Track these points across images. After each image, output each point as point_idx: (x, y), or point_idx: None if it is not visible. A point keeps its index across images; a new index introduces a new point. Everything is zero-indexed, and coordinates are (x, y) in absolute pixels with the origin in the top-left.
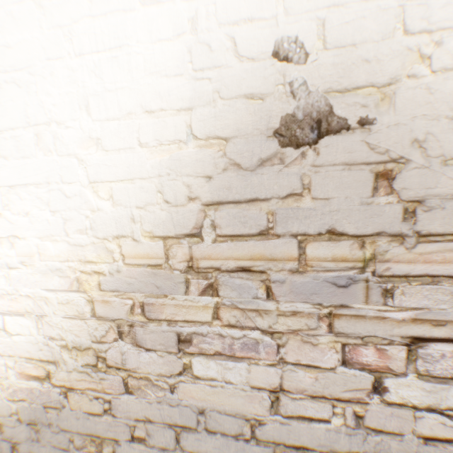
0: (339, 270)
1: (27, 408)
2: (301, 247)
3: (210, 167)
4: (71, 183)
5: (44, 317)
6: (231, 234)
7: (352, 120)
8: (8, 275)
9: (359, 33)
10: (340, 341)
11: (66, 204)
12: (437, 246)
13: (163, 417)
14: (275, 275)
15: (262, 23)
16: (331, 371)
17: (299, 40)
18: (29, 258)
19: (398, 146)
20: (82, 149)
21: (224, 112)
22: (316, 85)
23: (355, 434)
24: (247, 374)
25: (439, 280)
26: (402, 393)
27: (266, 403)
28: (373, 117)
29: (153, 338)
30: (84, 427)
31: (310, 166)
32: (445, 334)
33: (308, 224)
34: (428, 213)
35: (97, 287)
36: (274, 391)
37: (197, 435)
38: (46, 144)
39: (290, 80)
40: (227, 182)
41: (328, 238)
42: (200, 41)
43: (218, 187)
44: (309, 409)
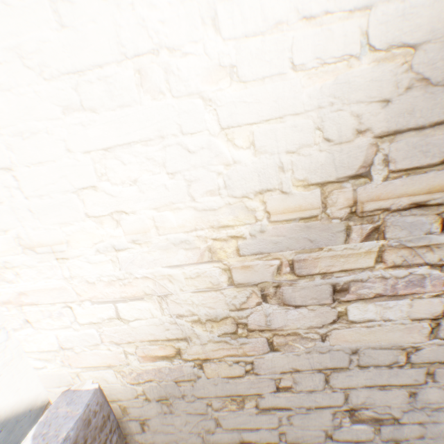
0: None
1: (154, 388)
2: None
3: (389, 87)
4: (194, 133)
5: (167, 296)
6: (406, 168)
7: None
8: (115, 259)
9: None
10: None
11: (188, 161)
12: None
13: (312, 365)
14: None
15: None
16: None
17: None
18: (141, 235)
19: None
20: (208, 84)
21: (415, 8)
22: None
23: None
24: (408, 309)
25: None
26: None
27: (425, 331)
28: None
29: (303, 294)
30: (223, 390)
31: None
32: None
33: None
34: None
35: (234, 253)
36: (434, 319)
37: (348, 373)
38: (153, 84)
39: None
40: (409, 104)
41: None
42: None
43: (396, 113)
44: None
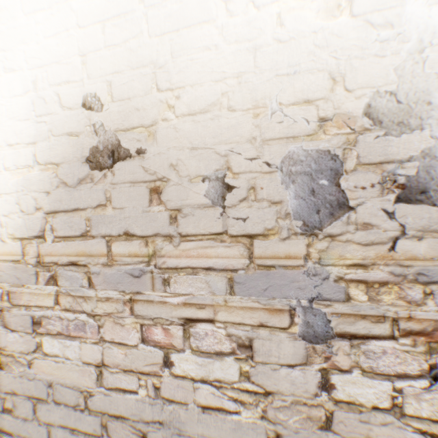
0: (134, 263)
1: None
2: (109, 245)
3: (49, 185)
4: None
5: None
6: (64, 236)
7: (132, 150)
8: None
9: (132, 90)
10: (139, 322)
11: None
12: (193, 244)
13: (25, 390)
14: (94, 268)
15: (75, 84)
16: (135, 348)
17: (97, 95)
18: None
19: (162, 169)
20: None
21: (55, 145)
22: (109, 126)
23: (156, 404)
24: (80, 351)
25: (198, 271)
26: (184, 367)
27: (94, 376)
28: (145, 148)
29: (17, 321)
30: None
31: (110, 184)
32: (207, 315)
33: (112, 227)
34: (185, 219)
35: None
36: (98, 365)
37: (48, 406)
38: None
39: (94, 122)
40: (60, 196)
41: (125, 238)
42: (40, 96)
43: (54, 200)
44: (123, 382)
